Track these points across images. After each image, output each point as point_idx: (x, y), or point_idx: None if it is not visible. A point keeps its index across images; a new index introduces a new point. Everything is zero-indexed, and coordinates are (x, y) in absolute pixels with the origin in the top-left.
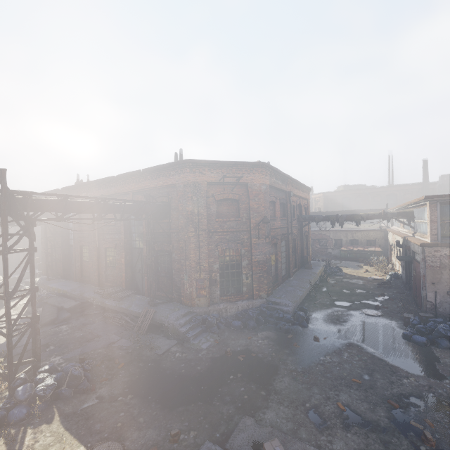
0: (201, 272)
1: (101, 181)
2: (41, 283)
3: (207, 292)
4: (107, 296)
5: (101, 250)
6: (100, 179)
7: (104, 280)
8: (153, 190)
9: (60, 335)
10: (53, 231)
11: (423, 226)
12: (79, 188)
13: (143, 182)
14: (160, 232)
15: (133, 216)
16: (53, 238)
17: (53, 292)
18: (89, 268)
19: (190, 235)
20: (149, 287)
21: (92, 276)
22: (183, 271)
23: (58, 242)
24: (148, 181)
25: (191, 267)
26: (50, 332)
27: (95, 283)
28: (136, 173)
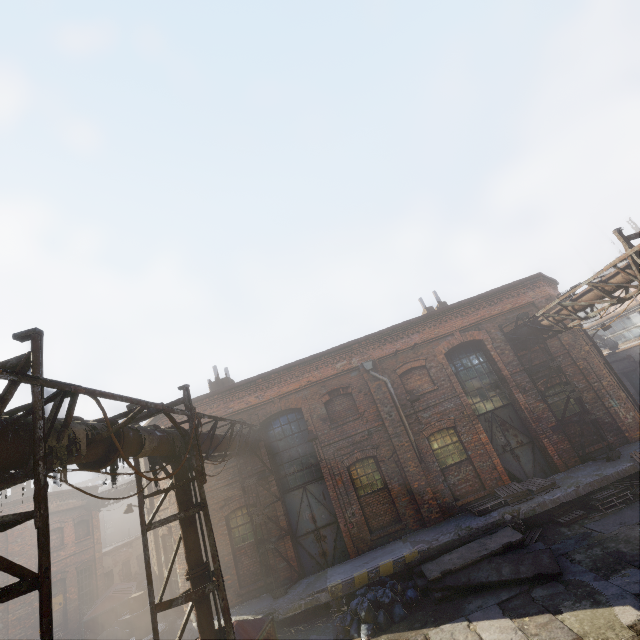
0: (620, 390)
1: (388, 331)
2: (276, 606)
3: (638, 414)
4: (524, 497)
5: (419, 445)
6: (388, 328)
7: (451, 500)
8: (494, 318)
9: (626, 549)
10: (238, 474)
11: (635, 331)
12: (326, 357)
13: (476, 312)
14: (536, 364)
15: (453, 370)
16: (234, 494)
17: (366, 587)
18: (394, 500)
19: (587, 349)
20: (595, 433)
21: (409, 512)
22: (604, 396)
23: (260, 493)
24: (484, 309)
25: (613, 386)
26: (603, 563)
27: (434, 515)
28: (466, 302)
